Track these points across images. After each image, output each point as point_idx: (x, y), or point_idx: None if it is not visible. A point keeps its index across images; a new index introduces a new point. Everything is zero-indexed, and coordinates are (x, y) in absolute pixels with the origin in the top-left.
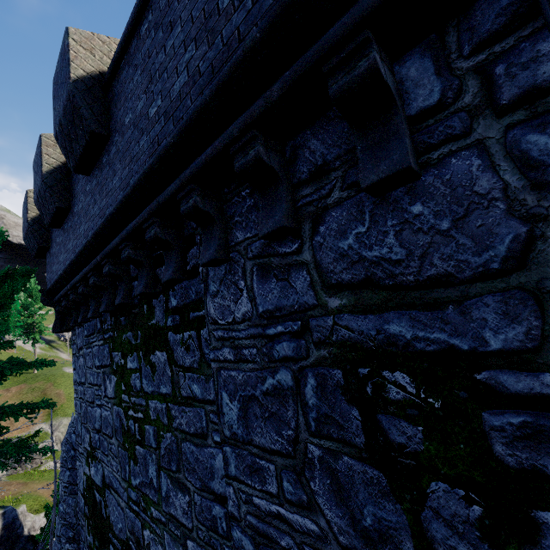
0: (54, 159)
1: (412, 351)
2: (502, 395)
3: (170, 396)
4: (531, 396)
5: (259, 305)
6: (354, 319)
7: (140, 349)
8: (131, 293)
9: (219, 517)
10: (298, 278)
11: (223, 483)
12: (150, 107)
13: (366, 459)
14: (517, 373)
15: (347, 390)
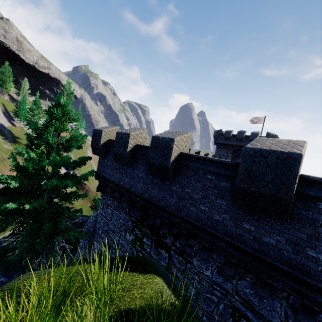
0: (132, 145)
1: (250, 320)
2: None
3: (165, 267)
4: None
5: (213, 278)
6: (240, 304)
7: (153, 241)
8: (154, 221)
9: None
10: (229, 284)
11: None
12: (201, 205)
13: None
14: None
15: (231, 314)
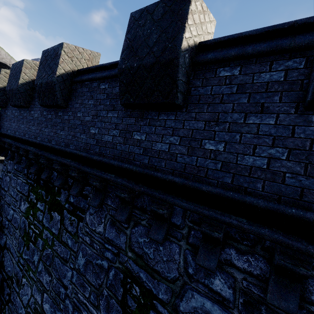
0: (28, 76)
1: (143, 284)
2: (156, 309)
3: (56, 235)
4: (161, 313)
5: (106, 233)
6: (133, 264)
7: (47, 204)
8: (51, 175)
9: (62, 292)
10: (122, 237)
11: (68, 282)
12: (92, 127)
13: (119, 304)
14: (161, 306)
15: (122, 282)
